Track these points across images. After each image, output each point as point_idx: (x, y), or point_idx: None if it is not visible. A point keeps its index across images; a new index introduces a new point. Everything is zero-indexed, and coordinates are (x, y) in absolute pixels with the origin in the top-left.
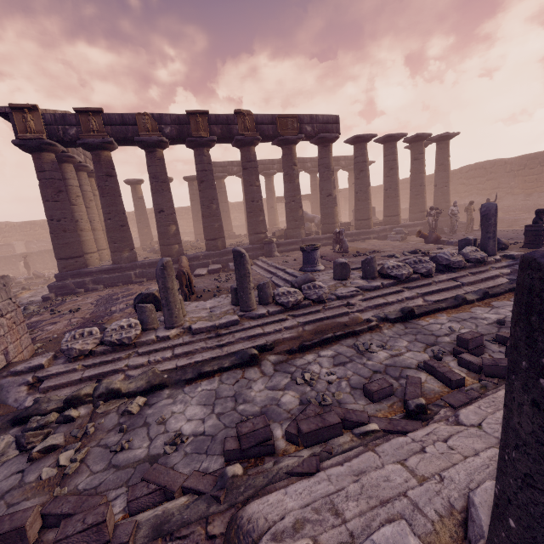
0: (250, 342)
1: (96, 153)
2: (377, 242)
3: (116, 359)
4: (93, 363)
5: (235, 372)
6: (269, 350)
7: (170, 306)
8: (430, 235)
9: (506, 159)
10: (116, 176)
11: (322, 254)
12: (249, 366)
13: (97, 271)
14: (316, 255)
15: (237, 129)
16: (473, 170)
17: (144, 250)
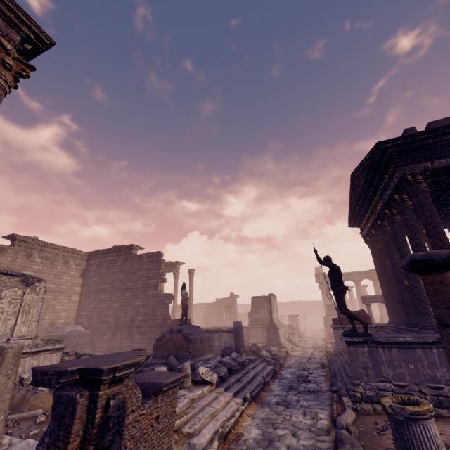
0: None
1: None
2: None
3: None
4: None
5: None
6: None
7: None
8: None
9: None
10: None
11: None
12: None
13: None
14: None
15: None
16: None
17: None
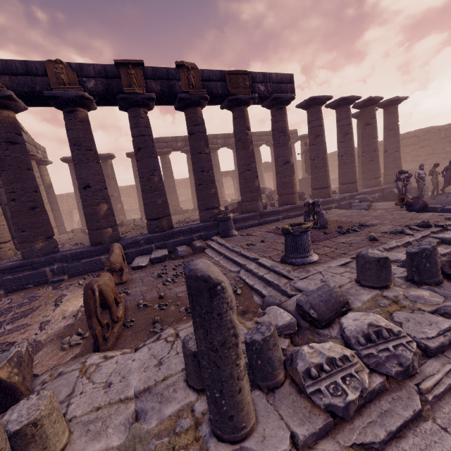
0: None
1: None
2: (346, 212)
3: None
4: None
5: None
6: None
7: None
8: (415, 201)
9: (439, 126)
10: (22, 143)
11: None
12: None
13: None
14: (307, 239)
15: (180, 86)
16: (405, 139)
17: (84, 231)
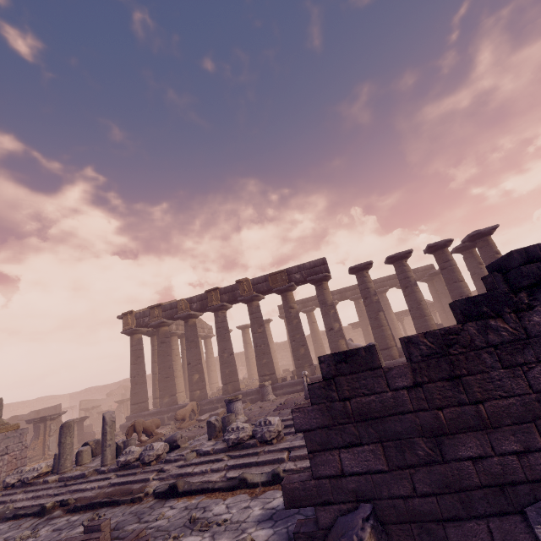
0: (69, 496)
1: (157, 330)
2: None
3: (14, 493)
4: (5, 493)
5: (27, 519)
6: (63, 505)
7: (60, 456)
8: None
9: None
10: (168, 342)
11: (293, 400)
12: (39, 517)
13: (148, 414)
14: (233, 407)
15: (239, 293)
16: None
17: None
